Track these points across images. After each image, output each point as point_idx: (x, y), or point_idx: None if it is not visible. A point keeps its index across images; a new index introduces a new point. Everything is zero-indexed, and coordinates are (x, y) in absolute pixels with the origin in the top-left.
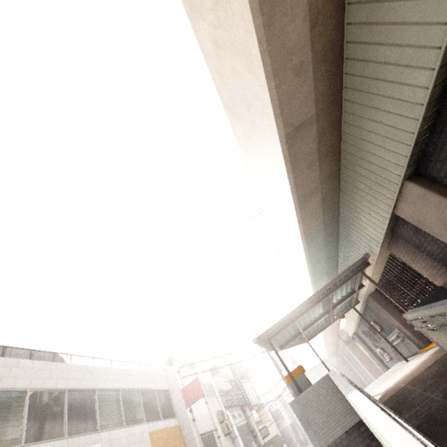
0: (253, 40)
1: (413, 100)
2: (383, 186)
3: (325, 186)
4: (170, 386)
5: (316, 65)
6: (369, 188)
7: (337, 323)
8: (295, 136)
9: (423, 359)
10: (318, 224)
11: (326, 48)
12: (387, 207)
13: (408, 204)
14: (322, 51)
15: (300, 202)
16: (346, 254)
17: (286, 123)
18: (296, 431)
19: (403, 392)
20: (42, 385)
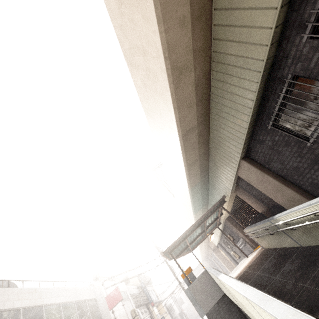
0: (168, 92)
1: (242, 125)
2: (231, 161)
3: (201, 158)
4: (96, 296)
5: (197, 103)
6: (224, 161)
7: (208, 238)
8: (187, 135)
9: (254, 254)
10: (197, 179)
11: (202, 96)
12: (233, 172)
13: (243, 171)
14: (200, 97)
15: (188, 167)
16: (212, 195)
17: (182, 129)
18: (183, 318)
19: (244, 274)
20: (3, 307)
